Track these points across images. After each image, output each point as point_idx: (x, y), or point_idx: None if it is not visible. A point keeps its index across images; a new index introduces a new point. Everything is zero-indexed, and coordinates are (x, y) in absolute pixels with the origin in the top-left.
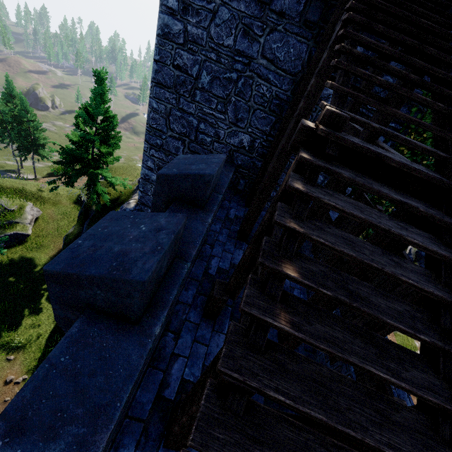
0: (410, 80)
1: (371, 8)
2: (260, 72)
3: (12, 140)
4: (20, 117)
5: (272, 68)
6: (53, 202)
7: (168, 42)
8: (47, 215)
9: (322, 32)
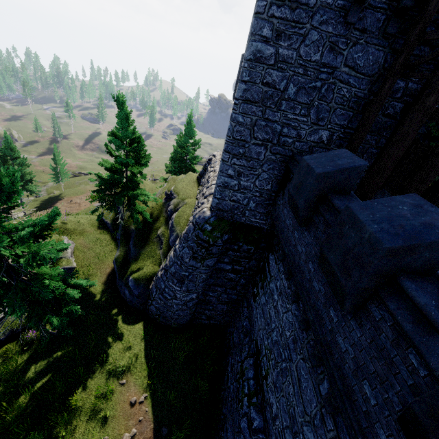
0: None
1: None
2: (342, 78)
3: None
4: (2, 156)
5: (353, 73)
6: (78, 232)
7: (259, 65)
8: (80, 245)
9: (396, 40)
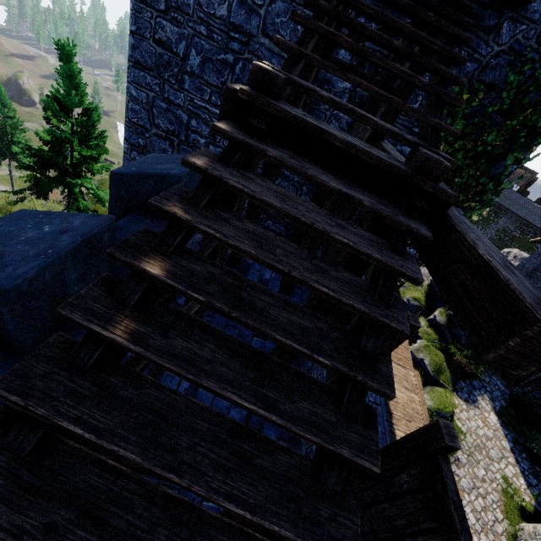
0: (393, 48)
1: None
2: (262, 54)
3: None
4: None
5: (277, 50)
6: None
7: (146, 8)
8: None
9: None
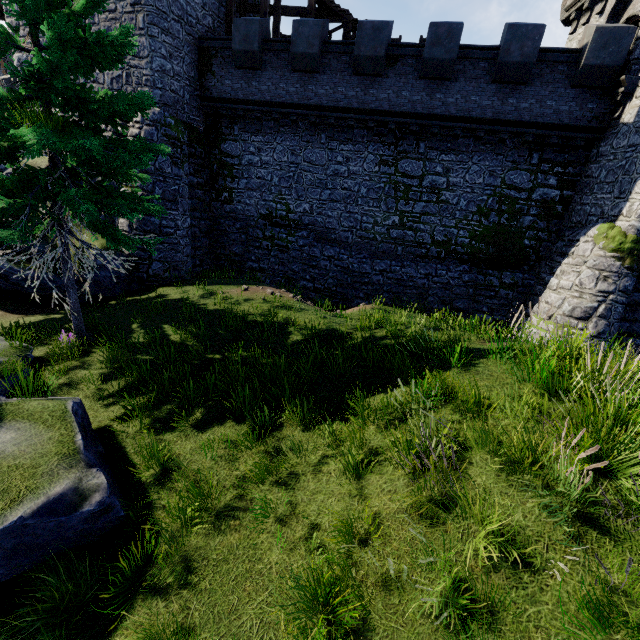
0: None
1: None
2: None
3: None
4: None
5: None
6: None
7: None
8: None
9: None
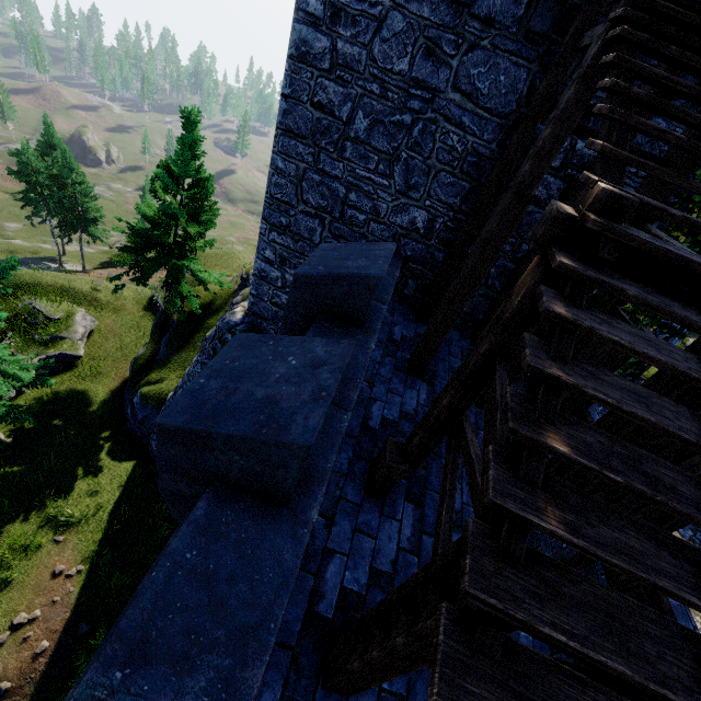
0: None
1: (652, 15)
2: (450, 113)
3: (51, 213)
4: (63, 178)
5: (470, 106)
6: (113, 307)
7: (305, 68)
8: (106, 327)
9: (553, 48)
